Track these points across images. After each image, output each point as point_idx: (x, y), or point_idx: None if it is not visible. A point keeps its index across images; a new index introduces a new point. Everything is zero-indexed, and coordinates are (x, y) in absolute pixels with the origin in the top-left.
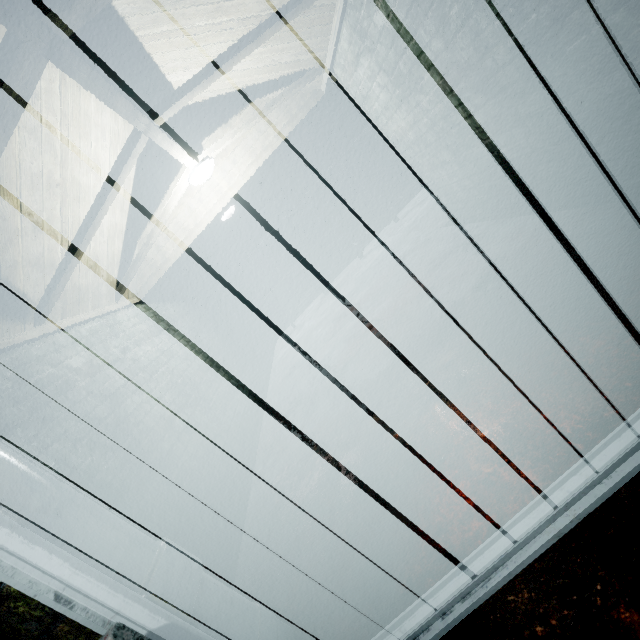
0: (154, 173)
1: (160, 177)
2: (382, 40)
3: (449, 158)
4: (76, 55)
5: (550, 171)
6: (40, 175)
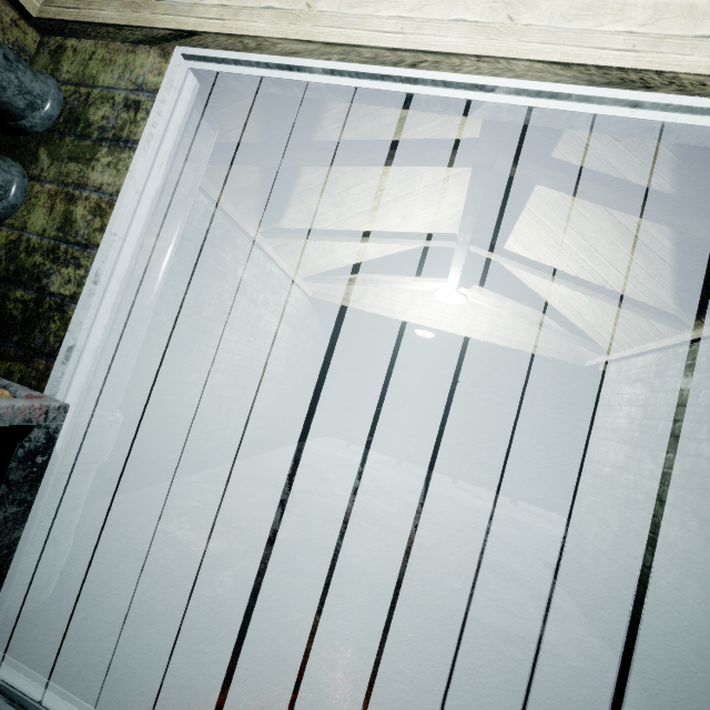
0: (426, 261)
1: (425, 266)
2: (669, 394)
3: (614, 524)
4: (488, 180)
5: (684, 657)
6: (381, 189)
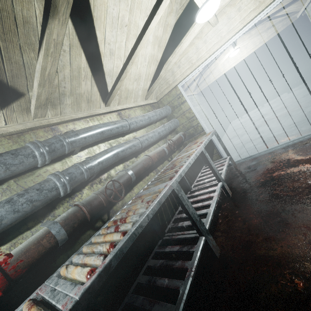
0: None
1: None
2: None
3: None
4: None
5: None
6: None
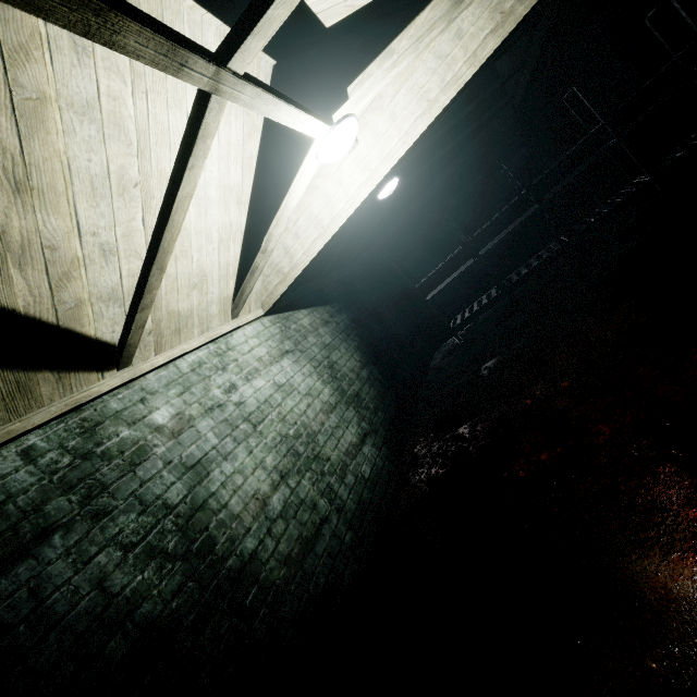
0: (284, 145)
1: (291, 150)
2: None
3: None
4: None
5: None
6: (105, 175)
